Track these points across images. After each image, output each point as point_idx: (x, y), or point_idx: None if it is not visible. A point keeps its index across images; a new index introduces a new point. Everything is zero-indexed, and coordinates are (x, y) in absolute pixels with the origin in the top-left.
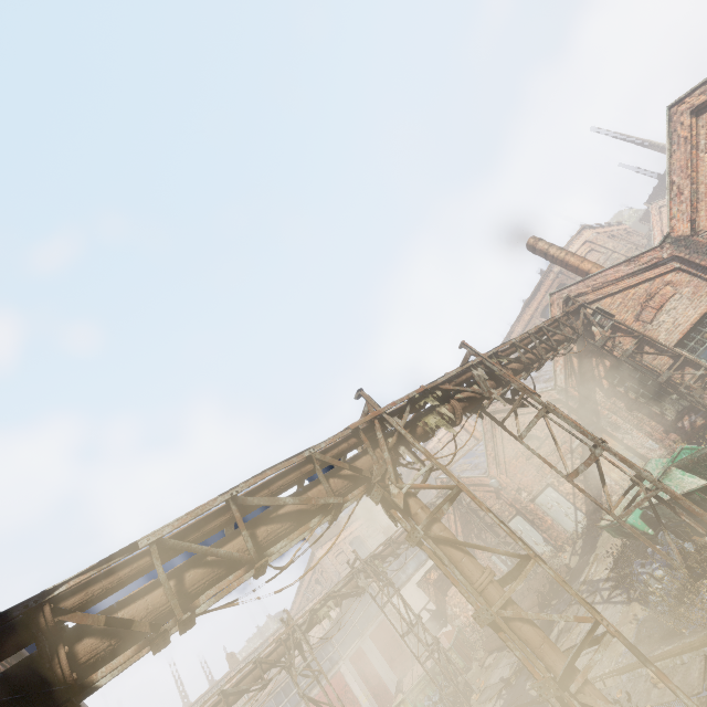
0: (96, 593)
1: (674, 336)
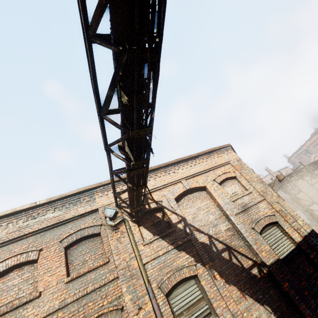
0: None
1: None
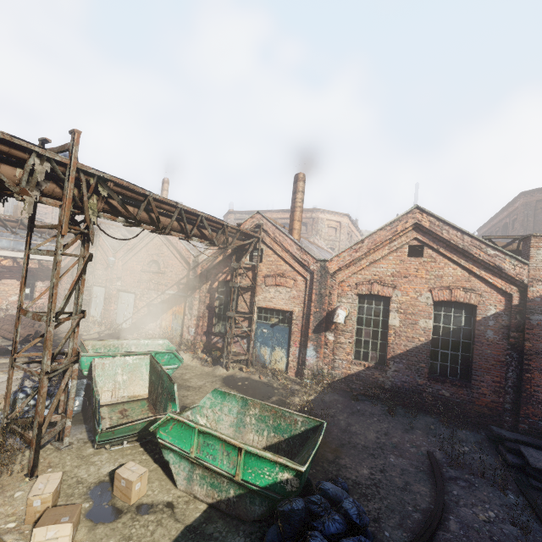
0: None
1: (263, 303)
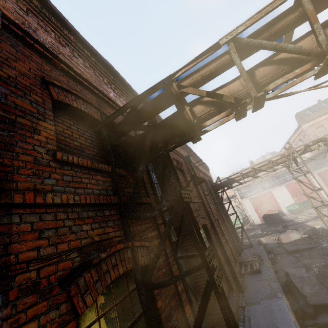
0: (198, 79)
1: None
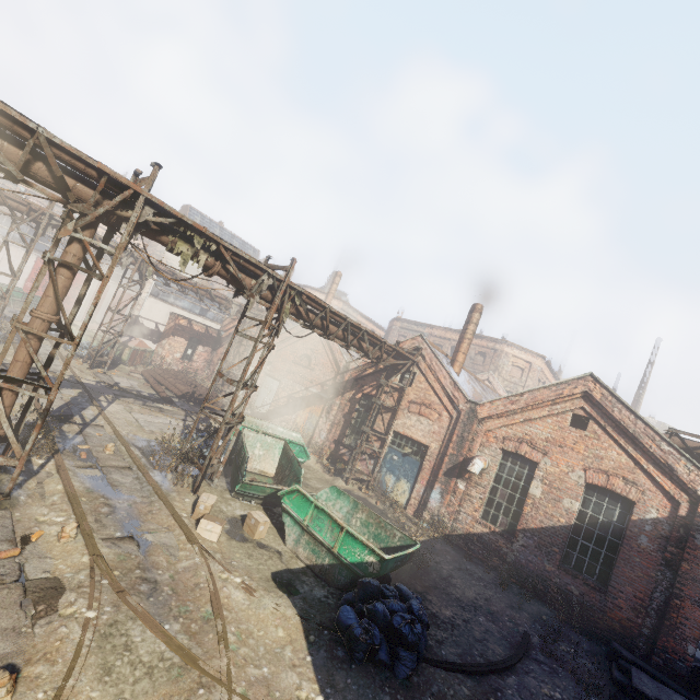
0: None
1: (401, 429)
